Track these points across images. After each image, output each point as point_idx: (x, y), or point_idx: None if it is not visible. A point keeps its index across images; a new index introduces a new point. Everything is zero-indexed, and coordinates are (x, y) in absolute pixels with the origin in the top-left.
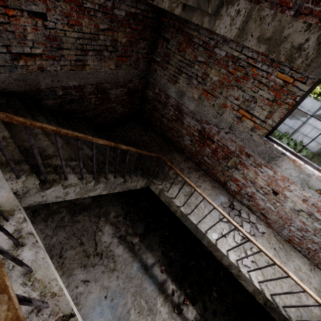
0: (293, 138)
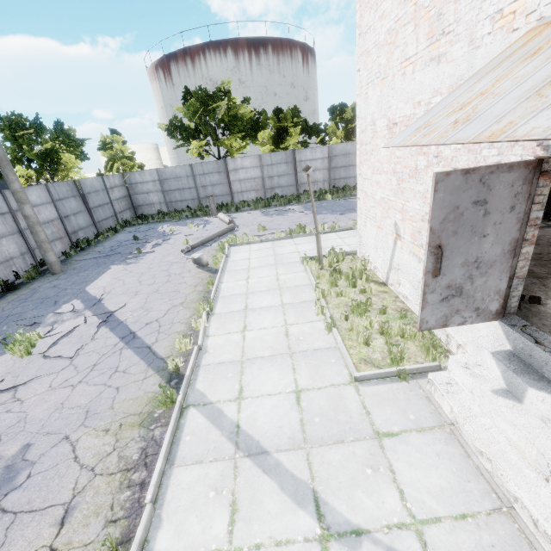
0: None
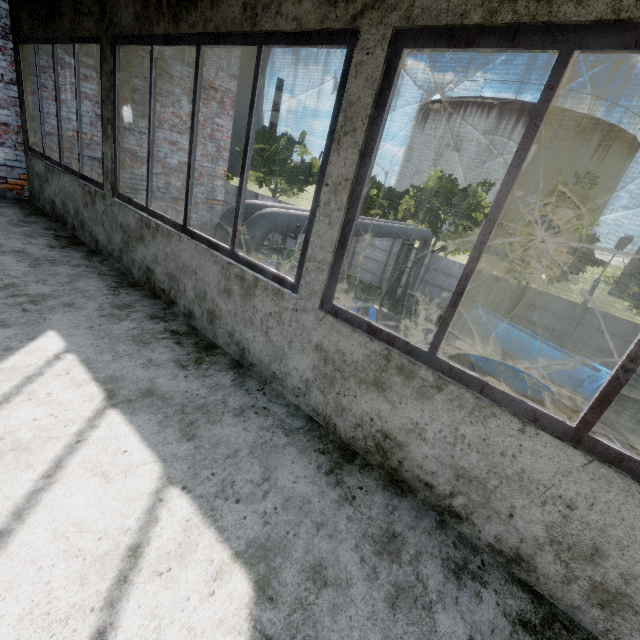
0: (351, 274)
